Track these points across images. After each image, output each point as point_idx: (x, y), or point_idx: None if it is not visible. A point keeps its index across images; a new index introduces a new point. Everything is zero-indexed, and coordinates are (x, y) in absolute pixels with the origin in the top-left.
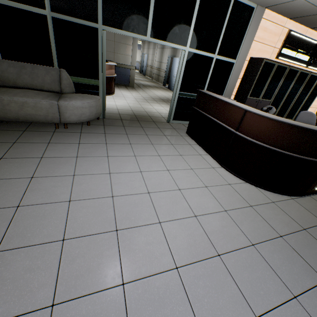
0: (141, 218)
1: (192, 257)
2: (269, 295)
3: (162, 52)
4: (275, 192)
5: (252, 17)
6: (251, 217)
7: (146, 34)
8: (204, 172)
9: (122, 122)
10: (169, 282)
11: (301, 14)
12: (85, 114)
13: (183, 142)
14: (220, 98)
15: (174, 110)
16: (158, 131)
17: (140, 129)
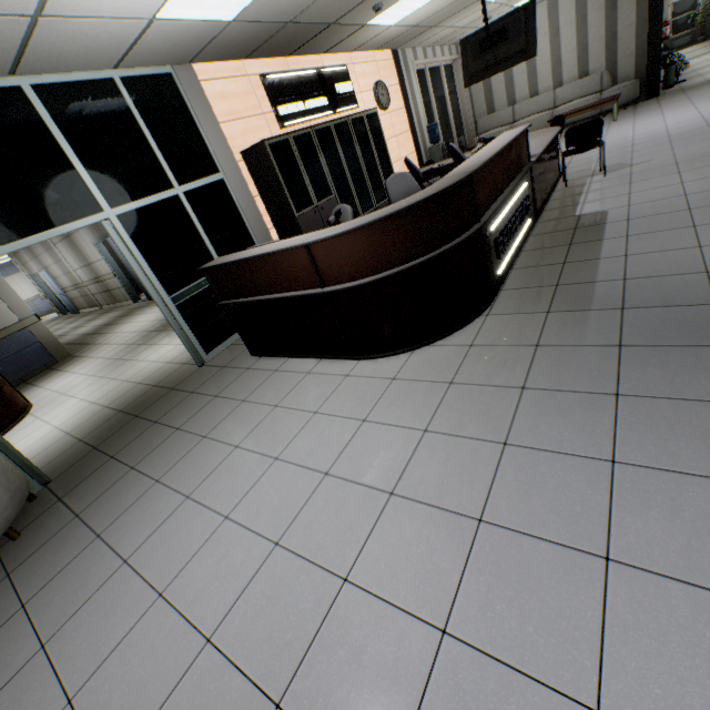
0: (306, 614)
1: (448, 577)
2: (589, 501)
3: (74, 246)
4: (461, 328)
5: (183, 89)
6: (467, 401)
7: None
8: (340, 396)
9: (100, 452)
10: (456, 679)
11: (254, 43)
12: None
13: (261, 377)
14: (249, 257)
15: (193, 335)
16: (196, 400)
17: (155, 428)
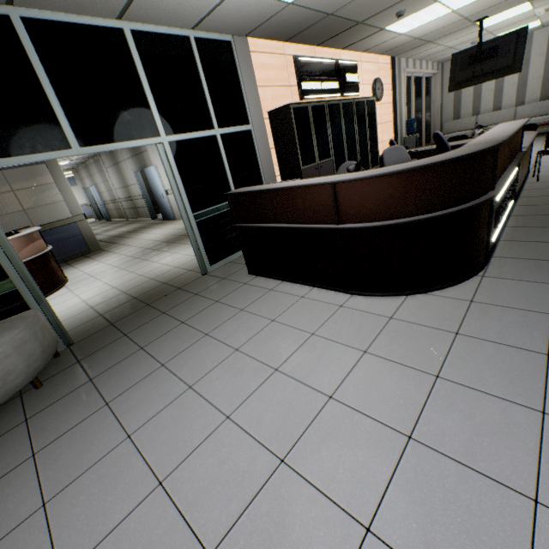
0: None
1: None
2: None
3: (119, 171)
4: (457, 283)
5: (236, 55)
6: (480, 355)
7: (70, 145)
8: (336, 324)
9: (115, 328)
10: None
11: (298, 28)
12: (13, 370)
13: (257, 293)
14: (275, 188)
15: (204, 248)
16: (199, 301)
17: (163, 318)
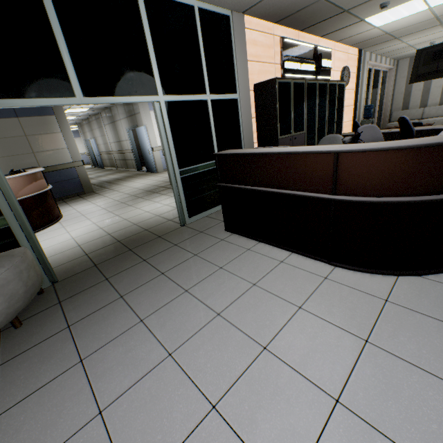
0: None
1: None
2: None
3: (115, 128)
4: None
5: (233, 29)
6: None
7: (74, 94)
8: (324, 299)
9: (98, 270)
10: None
11: (290, 10)
12: None
13: (235, 251)
14: (269, 152)
15: (185, 202)
16: (178, 253)
17: (144, 265)
